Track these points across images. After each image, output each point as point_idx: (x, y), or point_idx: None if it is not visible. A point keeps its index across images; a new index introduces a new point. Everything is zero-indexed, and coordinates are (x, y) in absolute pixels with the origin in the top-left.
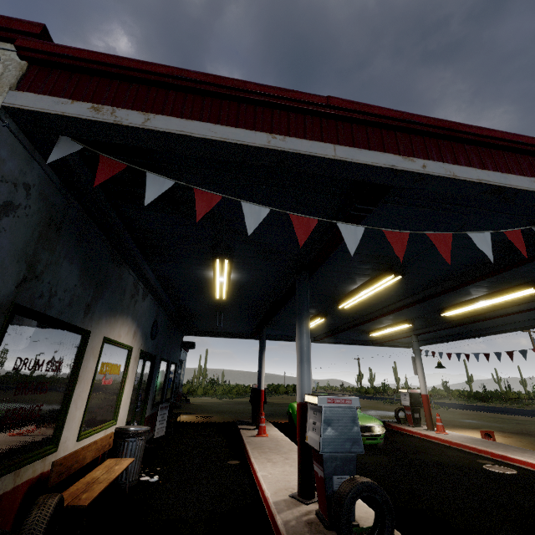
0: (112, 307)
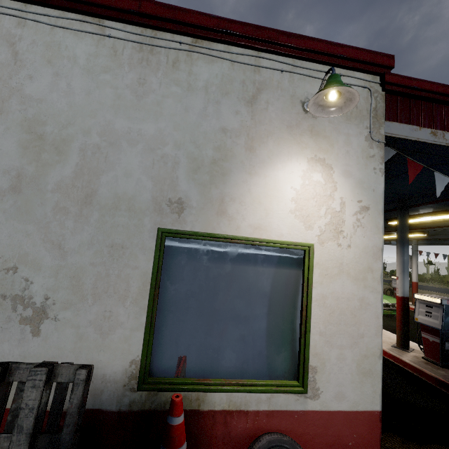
0: None
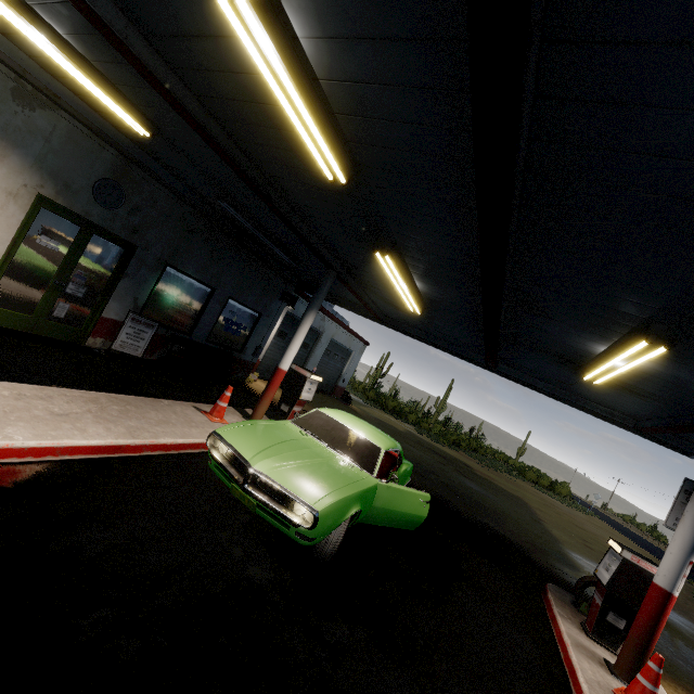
0: None
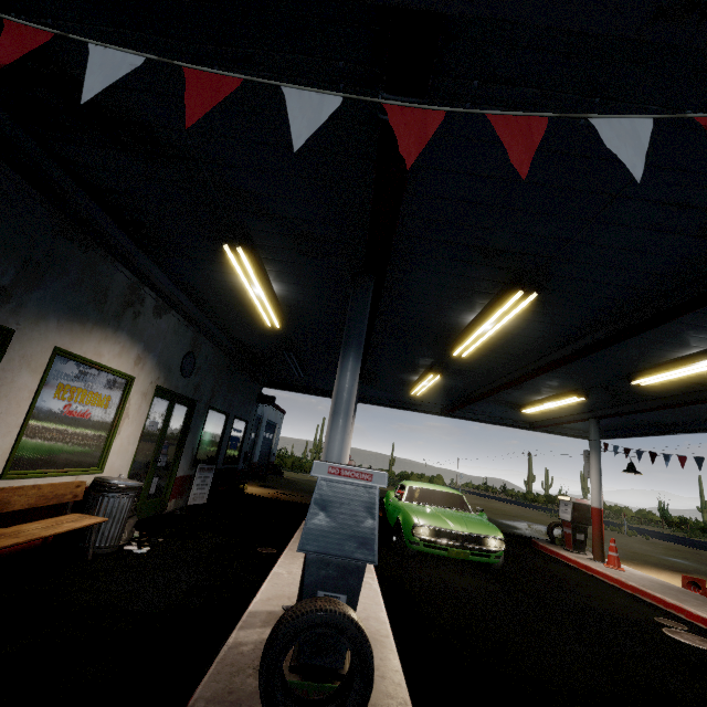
0: (73, 308)
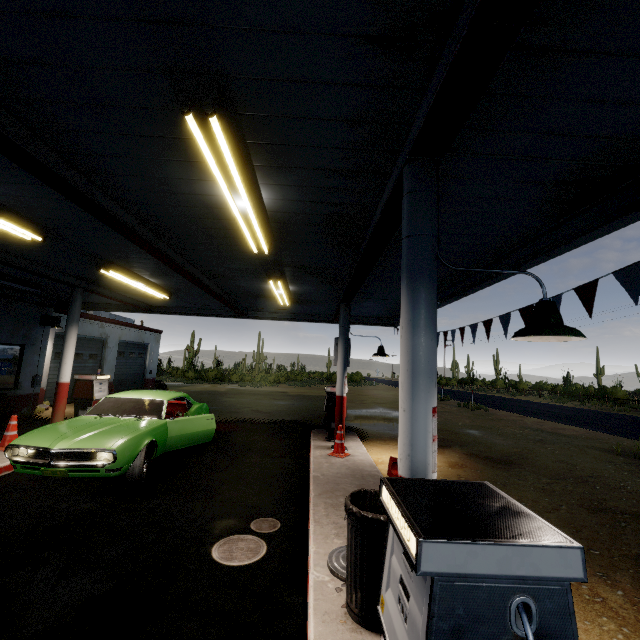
0: None
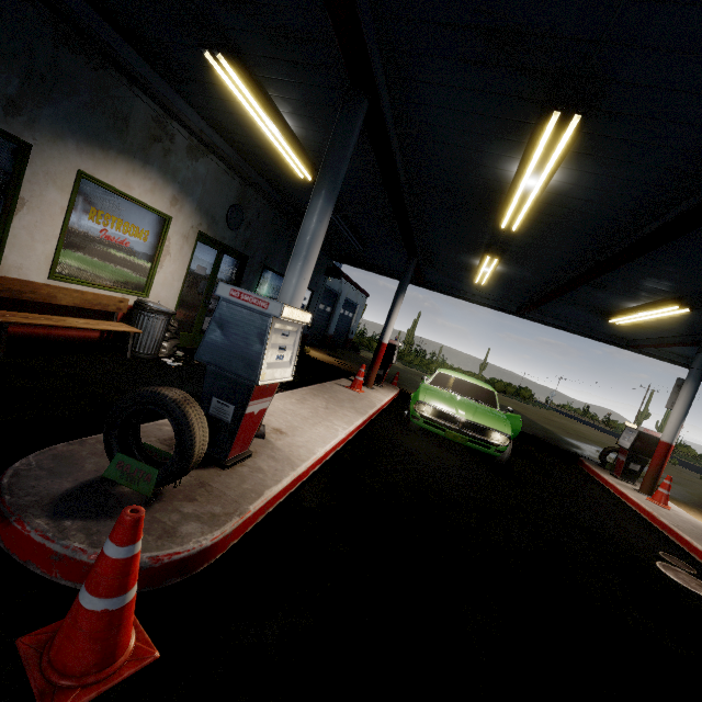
0: (92, 132)
